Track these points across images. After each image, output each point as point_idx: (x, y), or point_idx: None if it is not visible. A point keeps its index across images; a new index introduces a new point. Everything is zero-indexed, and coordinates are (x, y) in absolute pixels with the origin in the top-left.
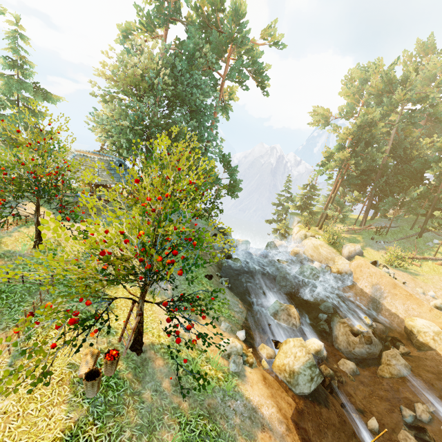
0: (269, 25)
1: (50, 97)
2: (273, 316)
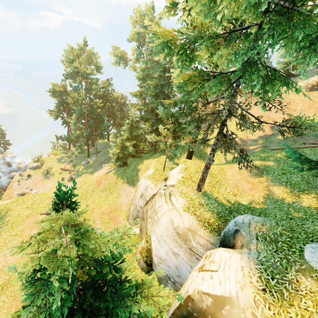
0: None
1: None
2: None
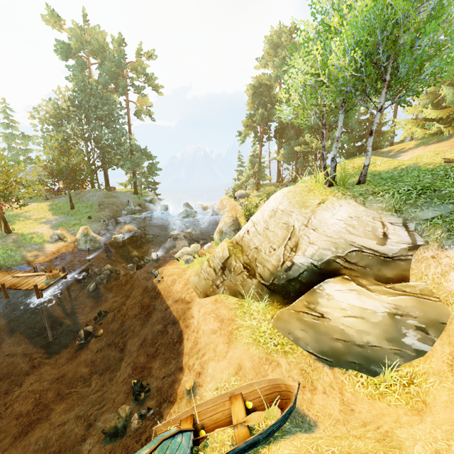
0: (140, 47)
1: (31, 138)
2: (114, 231)
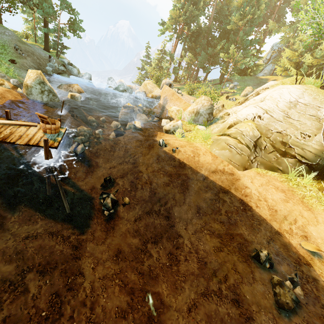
0: None
1: None
2: (58, 87)
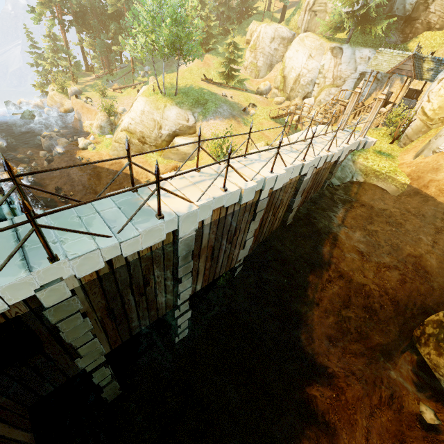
0: None
1: None
2: None
